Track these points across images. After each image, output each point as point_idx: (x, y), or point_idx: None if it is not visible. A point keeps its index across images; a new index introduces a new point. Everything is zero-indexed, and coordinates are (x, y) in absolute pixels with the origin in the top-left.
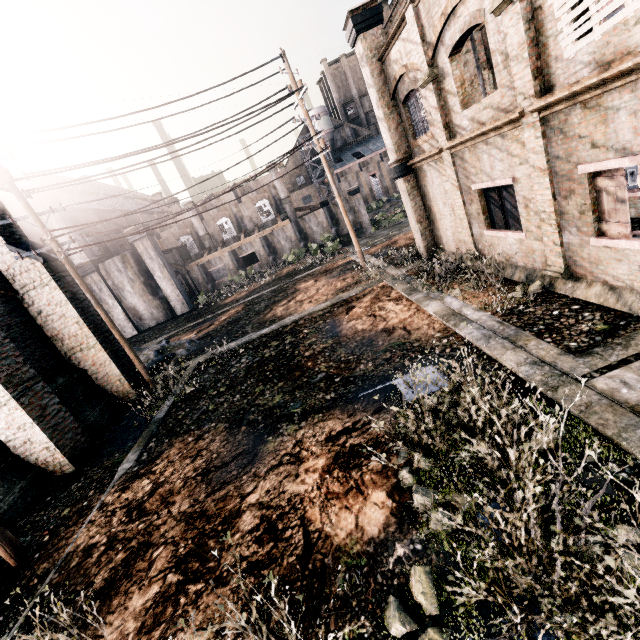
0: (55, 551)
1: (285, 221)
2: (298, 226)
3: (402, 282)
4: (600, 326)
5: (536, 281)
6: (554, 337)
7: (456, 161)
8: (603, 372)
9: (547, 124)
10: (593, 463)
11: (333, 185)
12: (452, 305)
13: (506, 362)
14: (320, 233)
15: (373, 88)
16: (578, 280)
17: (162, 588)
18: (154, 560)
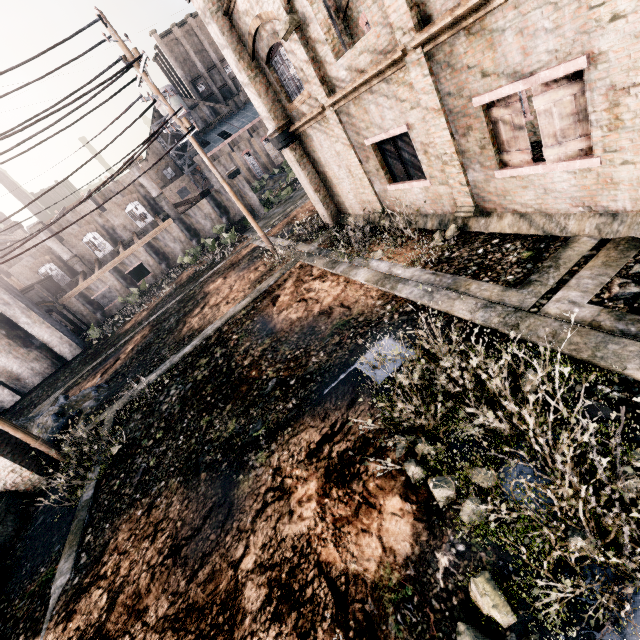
0: None
1: (167, 221)
2: (184, 223)
3: (320, 257)
4: (525, 254)
5: (451, 225)
6: (490, 275)
7: (342, 118)
8: (549, 297)
9: (432, 59)
10: (584, 391)
11: (213, 169)
12: (380, 268)
13: (459, 313)
14: (211, 226)
15: (228, 49)
16: (489, 215)
17: None
18: None
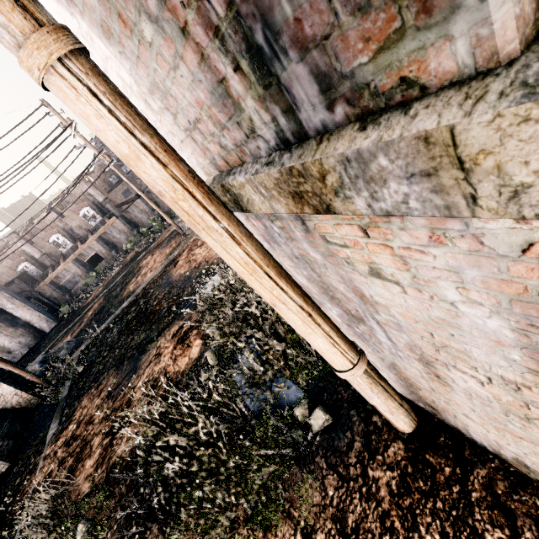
0: (23, 496)
1: (112, 219)
2: (125, 219)
3: None
4: None
5: None
6: None
7: None
8: None
9: None
10: None
11: (131, 184)
12: None
13: None
14: (146, 218)
15: None
16: None
17: (102, 448)
18: (93, 445)
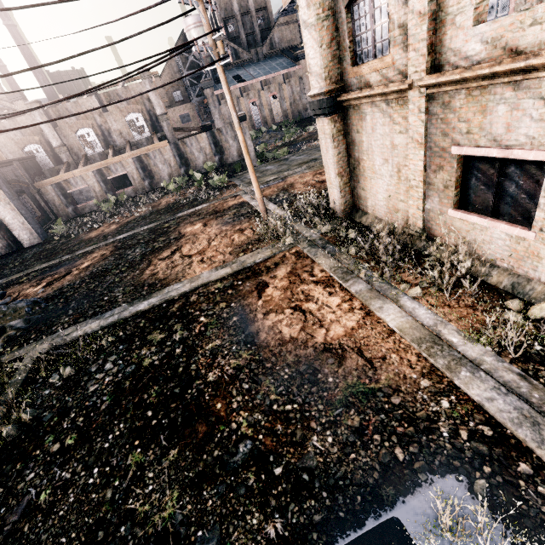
0: None
1: (163, 142)
2: (178, 149)
3: (325, 254)
4: None
5: (544, 302)
6: None
7: (431, 107)
8: None
9: None
10: None
11: (233, 111)
12: (418, 316)
13: None
14: (203, 160)
15: None
16: None
17: None
18: None
